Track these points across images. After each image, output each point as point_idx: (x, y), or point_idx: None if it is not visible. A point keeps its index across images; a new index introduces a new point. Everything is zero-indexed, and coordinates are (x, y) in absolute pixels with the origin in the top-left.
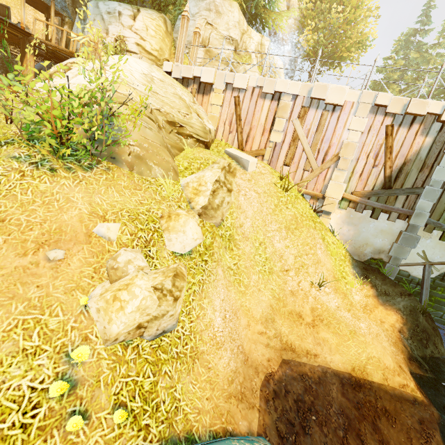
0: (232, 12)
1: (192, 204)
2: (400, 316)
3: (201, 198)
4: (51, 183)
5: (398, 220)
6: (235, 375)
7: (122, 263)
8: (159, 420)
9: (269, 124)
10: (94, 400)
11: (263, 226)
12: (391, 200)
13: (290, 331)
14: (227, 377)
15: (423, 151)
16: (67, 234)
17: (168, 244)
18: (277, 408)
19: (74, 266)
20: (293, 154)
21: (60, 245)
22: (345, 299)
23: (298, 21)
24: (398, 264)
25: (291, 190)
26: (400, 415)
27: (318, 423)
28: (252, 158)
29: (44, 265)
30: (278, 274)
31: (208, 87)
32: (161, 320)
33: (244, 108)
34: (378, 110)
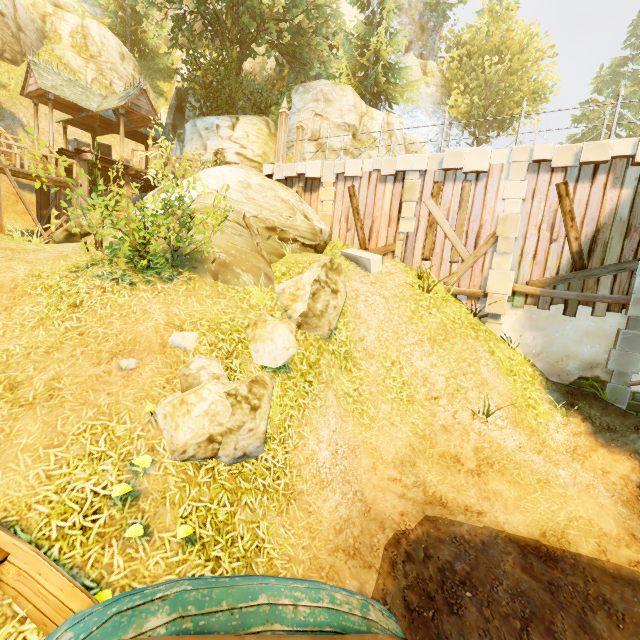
0: (345, 97)
1: (289, 312)
2: (638, 461)
3: (299, 304)
4: (130, 297)
5: (609, 313)
6: (346, 524)
7: (195, 370)
8: (234, 556)
9: (395, 212)
10: (158, 517)
11: (395, 339)
12: (589, 285)
13: (440, 480)
14: (333, 524)
15: (623, 209)
16: (141, 345)
17: (255, 356)
18: (408, 574)
19: (146, 376)
20: (432, 244)
21: (134, 355)
22: (533, 436)
23: (441, 87)
24: (628, 383)
25: (436, 291)
26: (632, 609)
27: (476, 602)
28: (375, 256)
29: (116, 374)
30: (422, 404)
31: (315, 182)
32: (238, 434)
33: (361, 199)
34: (540, 167)
